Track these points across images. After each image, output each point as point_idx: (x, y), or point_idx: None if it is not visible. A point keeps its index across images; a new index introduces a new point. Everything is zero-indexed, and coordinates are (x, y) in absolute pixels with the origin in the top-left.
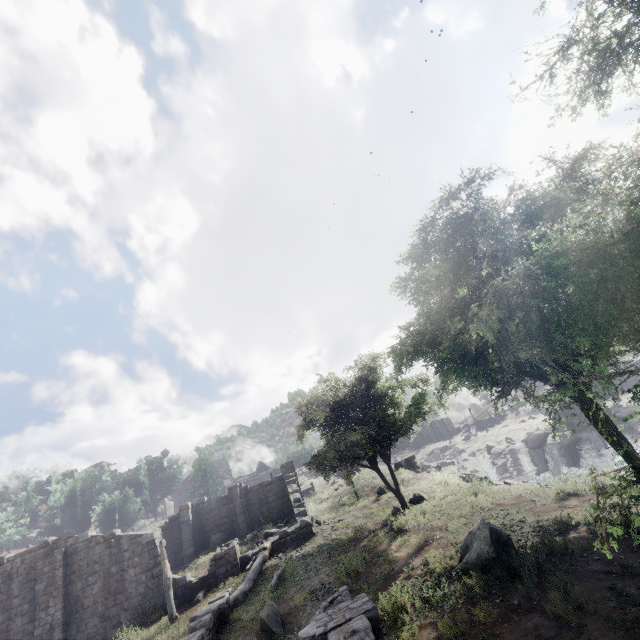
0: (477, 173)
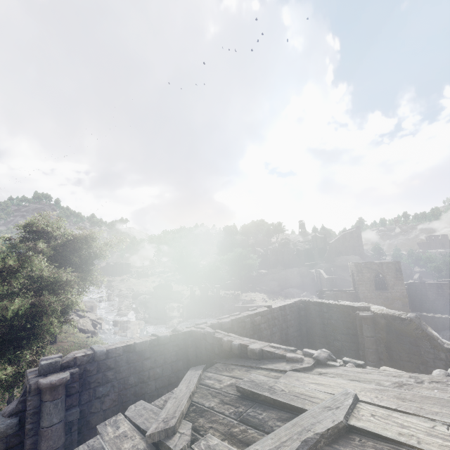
0: (37, 225)
